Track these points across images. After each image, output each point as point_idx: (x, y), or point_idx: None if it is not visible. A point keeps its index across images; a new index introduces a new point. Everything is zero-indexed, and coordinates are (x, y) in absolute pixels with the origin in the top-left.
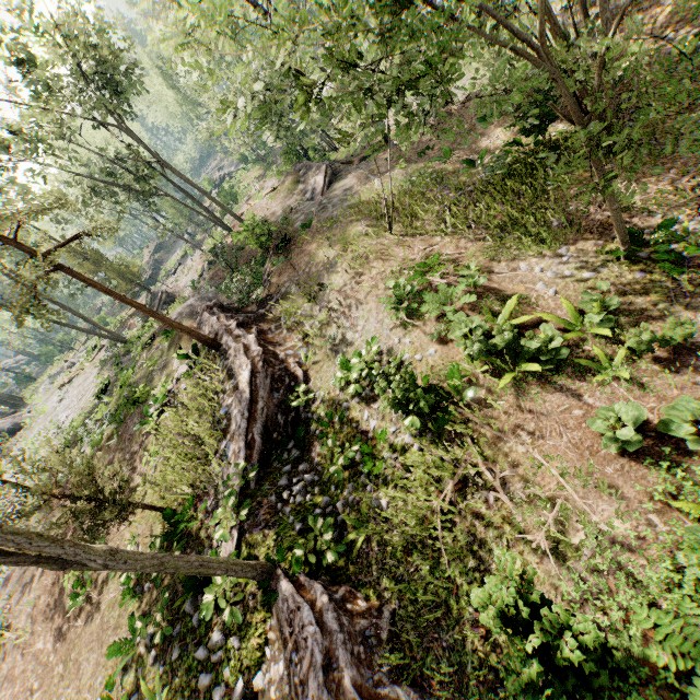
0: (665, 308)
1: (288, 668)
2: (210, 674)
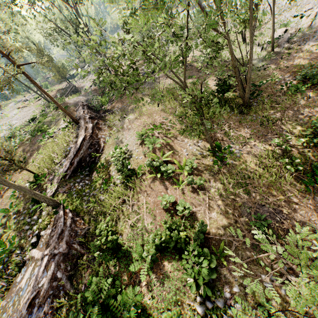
0: (207, 174)
1: (51, 232)
2: (29, 226)
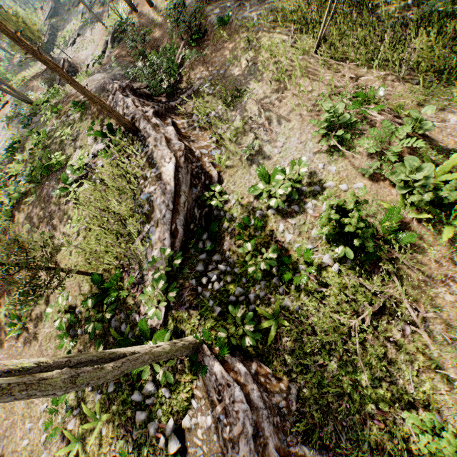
0: None
1: (215, 423)
2: (145, 413)
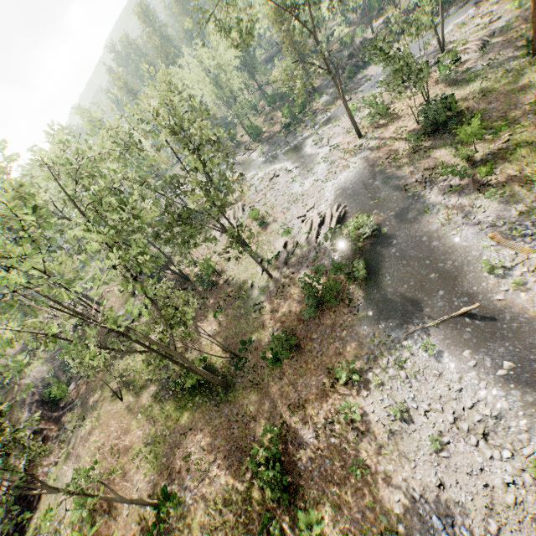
0: None
1: None
2: None
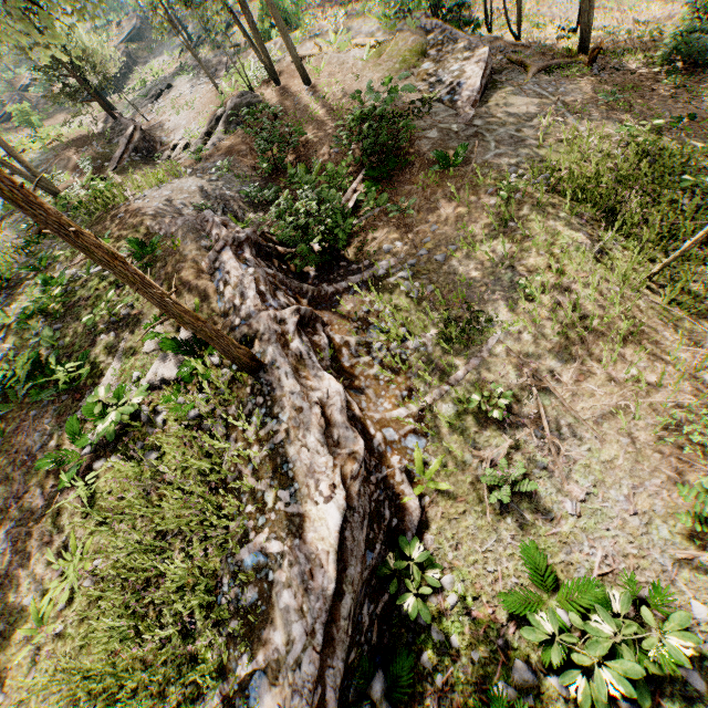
0: None
1: None
2: None
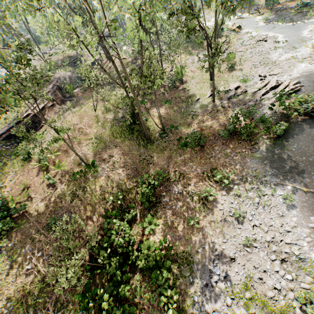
0: (68, 178)
1: None
2: None
